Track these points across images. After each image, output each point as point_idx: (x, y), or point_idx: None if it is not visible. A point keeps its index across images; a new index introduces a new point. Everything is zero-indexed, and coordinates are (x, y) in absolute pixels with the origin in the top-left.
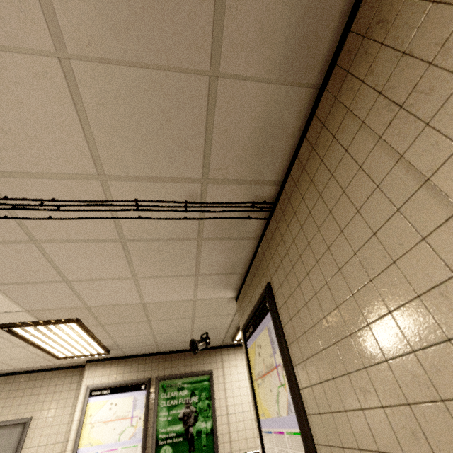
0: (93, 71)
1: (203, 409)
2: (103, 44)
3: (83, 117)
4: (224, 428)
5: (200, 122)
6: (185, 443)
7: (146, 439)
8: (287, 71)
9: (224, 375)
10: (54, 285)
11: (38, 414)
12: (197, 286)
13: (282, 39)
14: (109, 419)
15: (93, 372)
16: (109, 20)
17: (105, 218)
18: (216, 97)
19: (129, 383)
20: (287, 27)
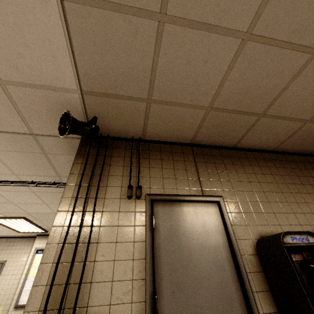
0: (1, 152)
1: None
2: (2, 148)
3: (2, 161)
4: None
5: (47, 163)
6: None
7: None
8: (72, 153)
9: None
10: (8, 204)
11: (10, 259)
12: None
13: (64, 147)
14: None
15: (39, 241)
16: (2, 144)
17: (21, 186)
18: (49, 158)
19: None
20: (64, 145)
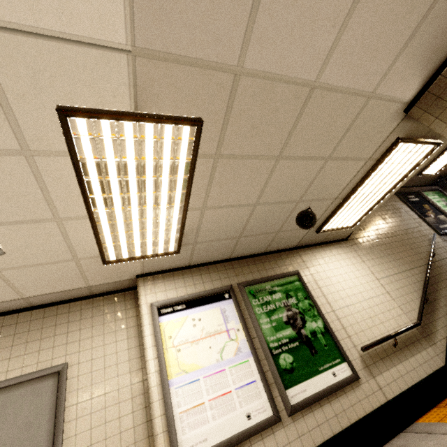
0: None
1: (306, 309)
2: None
3: None
4: (336, 325)
5: None
6: (303, 347)
7: (256, 351)
8: None
9: (312, 274)
10: None
11: (76, 357)
12: (410, 41)
13: None
14: (198, 337)
15: (151, 288)
16: None
17: None
18: None
19: (207, 293)
20: None
